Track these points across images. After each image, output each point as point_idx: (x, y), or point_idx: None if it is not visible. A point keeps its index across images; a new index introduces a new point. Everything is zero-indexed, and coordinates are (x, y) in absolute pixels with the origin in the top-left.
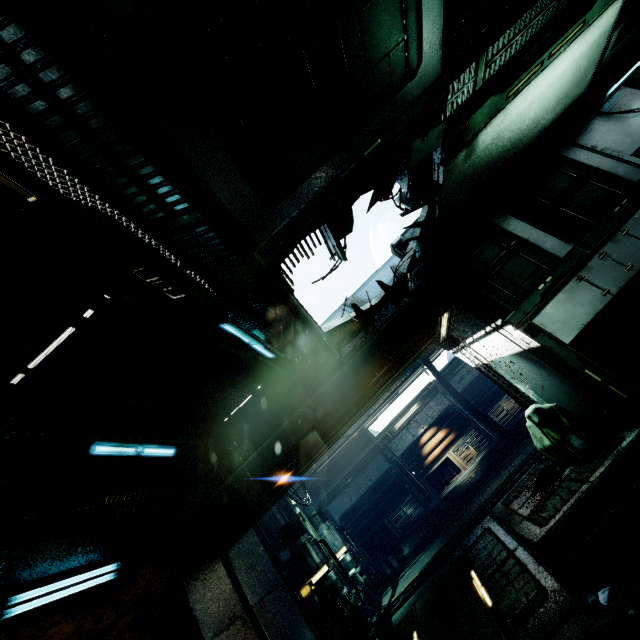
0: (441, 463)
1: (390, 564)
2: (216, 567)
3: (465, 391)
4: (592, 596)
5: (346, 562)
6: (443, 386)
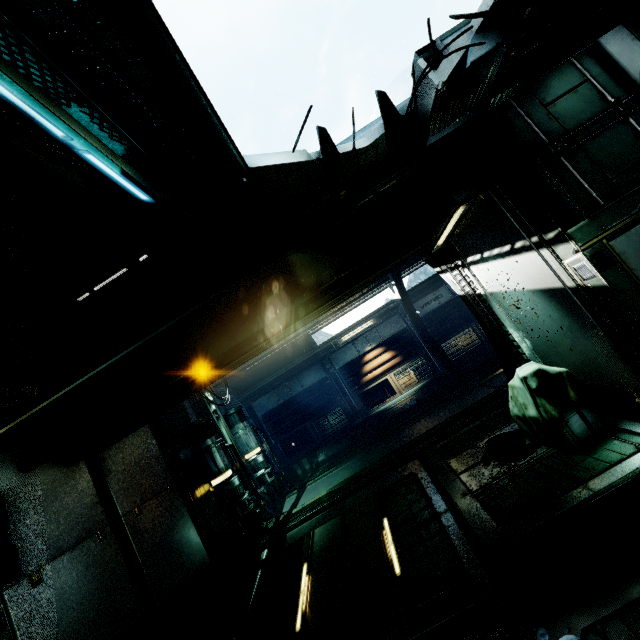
0: (379, 383)
1: (303, 466)
2: (75, 473)
3: (426, 317)
4: (545, 635)
5: (257, 463)
6: (406, 308)
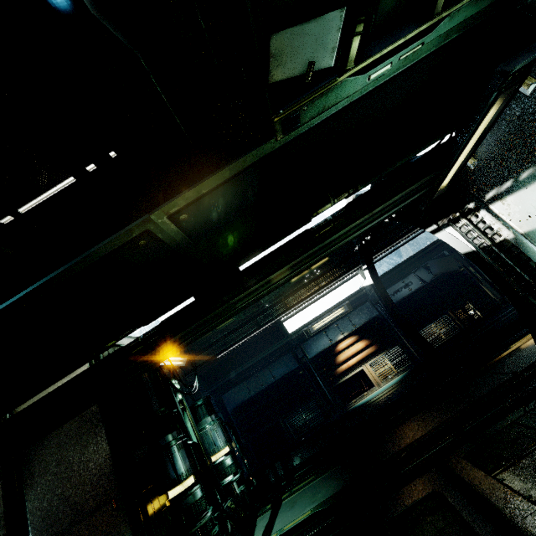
0: (354, 374)
1: (275, 471)
2: None
3: (397, 305)
4: None
5: (224, 466)
6: (379, 293)
